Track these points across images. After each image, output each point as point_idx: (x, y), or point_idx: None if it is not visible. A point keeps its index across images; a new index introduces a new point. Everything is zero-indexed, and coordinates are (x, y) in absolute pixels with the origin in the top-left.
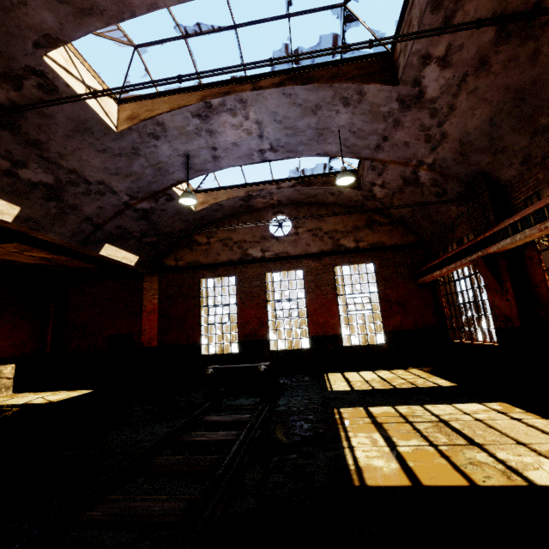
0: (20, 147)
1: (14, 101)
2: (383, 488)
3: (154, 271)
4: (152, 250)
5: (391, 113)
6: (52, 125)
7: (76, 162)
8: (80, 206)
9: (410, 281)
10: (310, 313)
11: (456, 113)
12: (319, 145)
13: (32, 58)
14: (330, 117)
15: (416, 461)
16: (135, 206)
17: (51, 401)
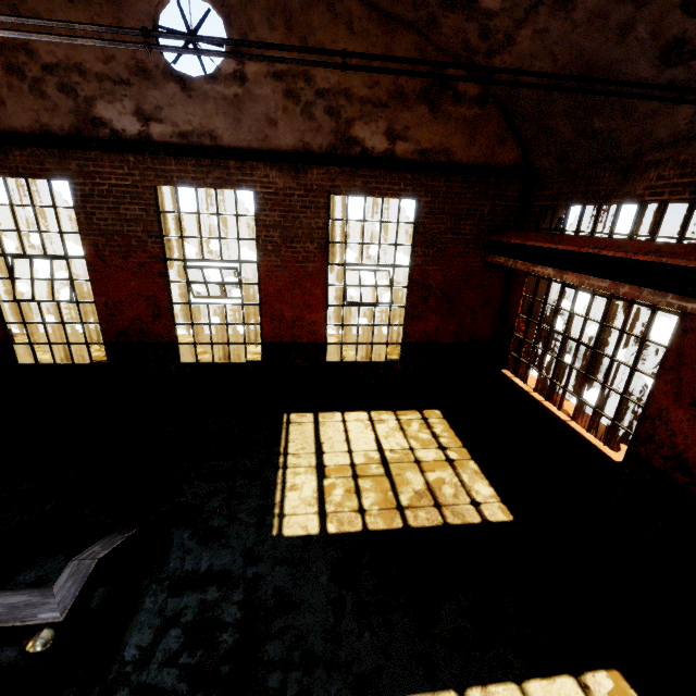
0: None
1: None
2: None
3: None
4: None
5: None
6: None
7: None
8: None
9: (475, 253)
10: (266, 298)
11: None
12: None
13: None
14: None
15: None
16: None
17: None
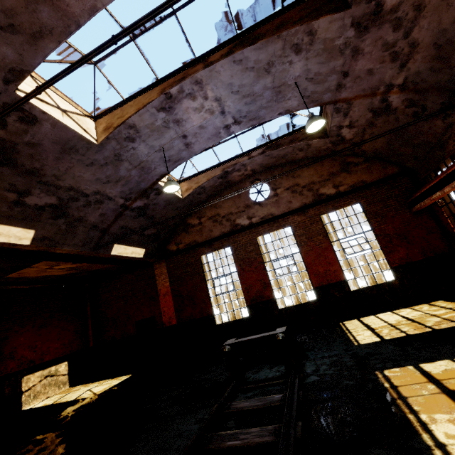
0: (20, 178)
1: (4, 139)
2: None
3: (161, 258)
4: (155, 241)
5: (347, 43)
6: (42, 152)
7: (71, 180)
8: (84, 217)
9: (404, 211)
10: (308, 265)
11: (426, 13)
12: (279, 104)
13: (6, 95)
14: (284, 70)
15: None
16: (130, 206)
17: (95, 394)
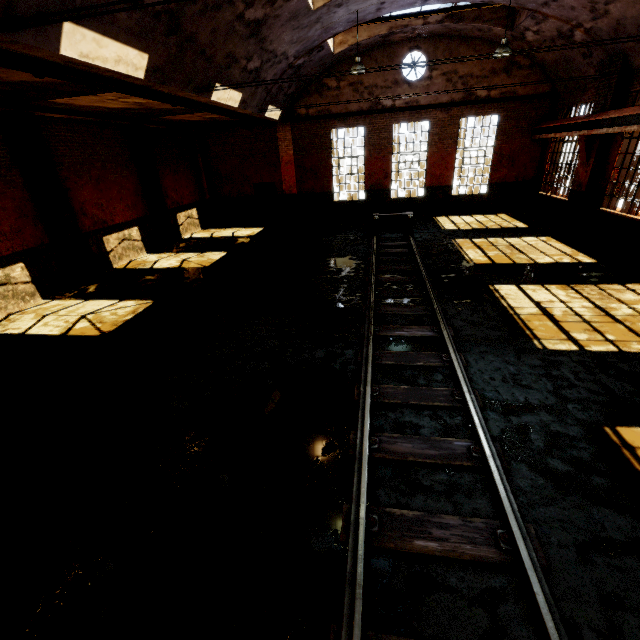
0: (254, 46)
1: (265, 14)
2: (481, 264)
3: (287, 121)
4: (289, 101)
5: None
6: (277, 21)
7: (277, 43)
8: (265, 78)
9: (526, 136)
10: (429, 166)
11: (622, 1)
12: None
13: None
14: None
15: (495, 258)
16: (294, 64)
17: (251, 235)
